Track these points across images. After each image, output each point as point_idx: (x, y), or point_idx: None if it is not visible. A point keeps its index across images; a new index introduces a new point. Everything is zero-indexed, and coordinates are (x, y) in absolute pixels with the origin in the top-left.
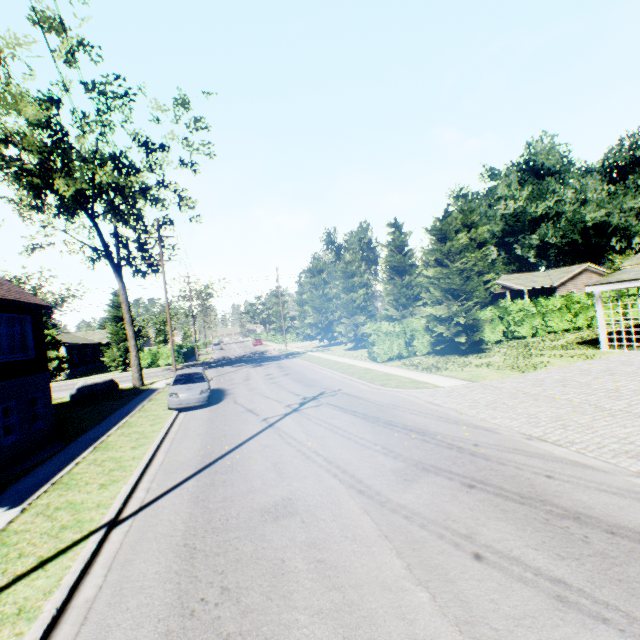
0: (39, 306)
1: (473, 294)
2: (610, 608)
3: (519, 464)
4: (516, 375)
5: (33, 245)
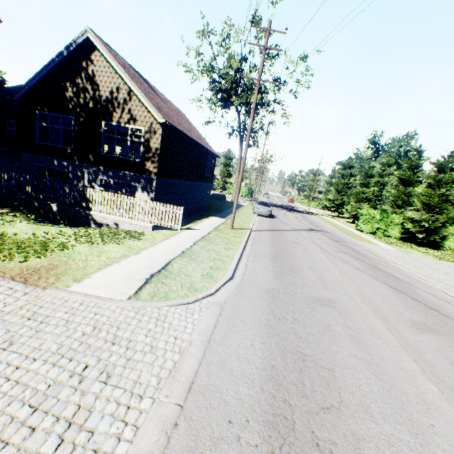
0: (218, 156)
1: (444, 212)
2: (366, 272)
3: (379, 263)
4: (432, 259)
5: (208, 122)
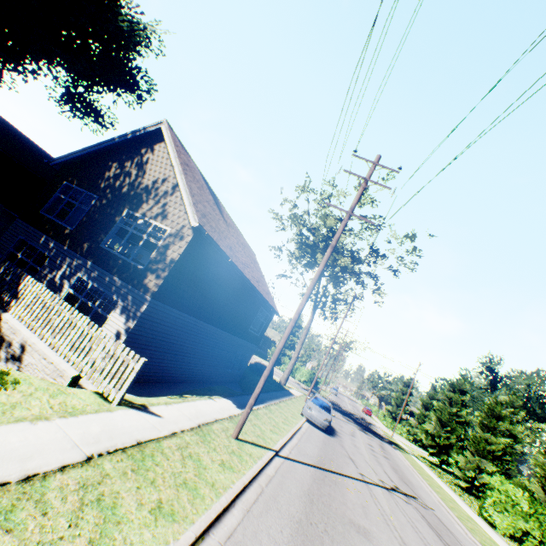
0: (276, 312)
1: None
2: None
3: None
4: None
5: (283, 274)
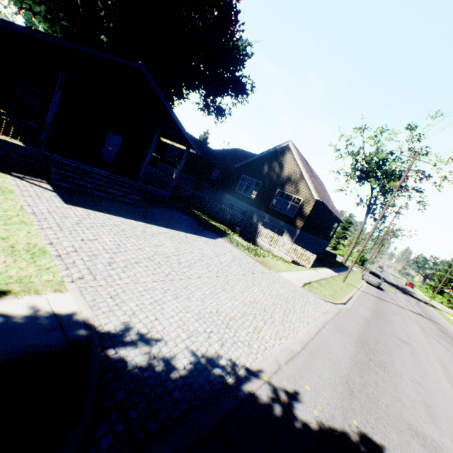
0: (342, 222)
1: None
2: None
3: None
4: None
5: (340, 189)
